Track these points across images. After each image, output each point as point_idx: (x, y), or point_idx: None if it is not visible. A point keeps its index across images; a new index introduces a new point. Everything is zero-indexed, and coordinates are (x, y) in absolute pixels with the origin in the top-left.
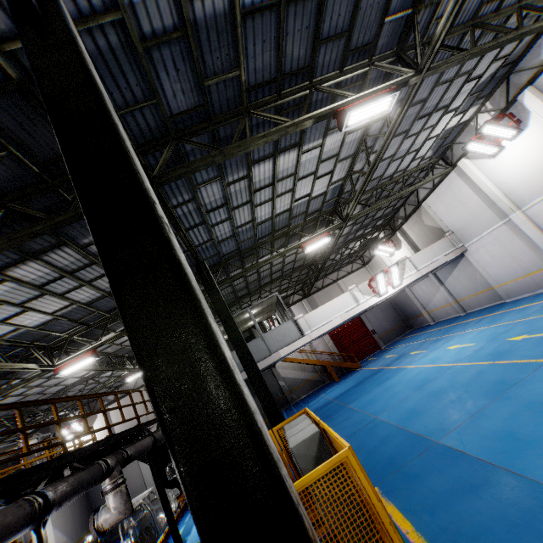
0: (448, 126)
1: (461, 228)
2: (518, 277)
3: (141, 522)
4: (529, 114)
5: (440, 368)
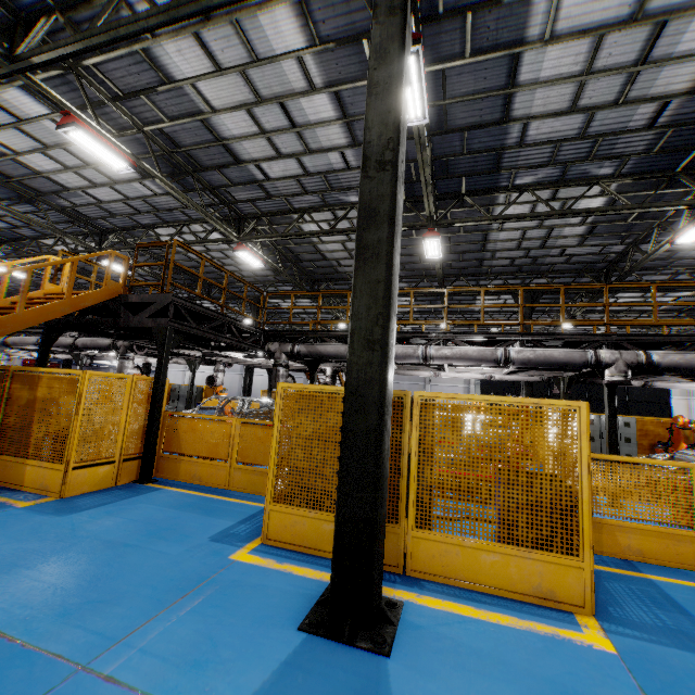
0: None
1: None
2: None
3: None
4: None
5: None
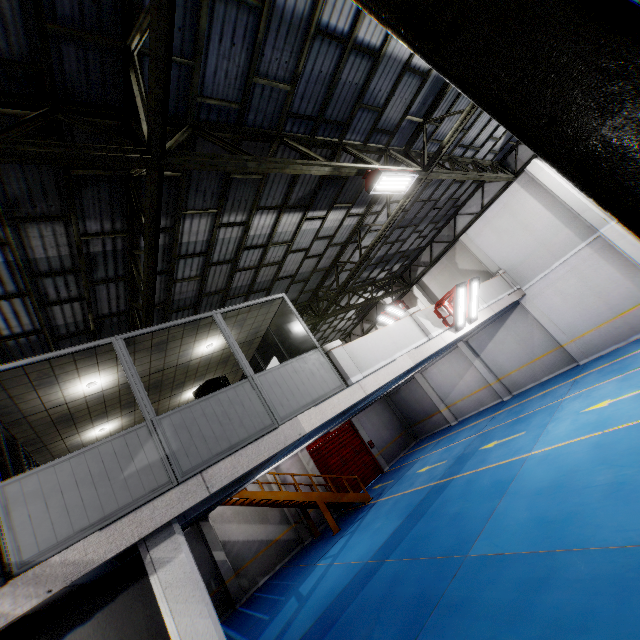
0: None
1: (518, 263)
2: (603, 321)
3: None
4: None
5: None
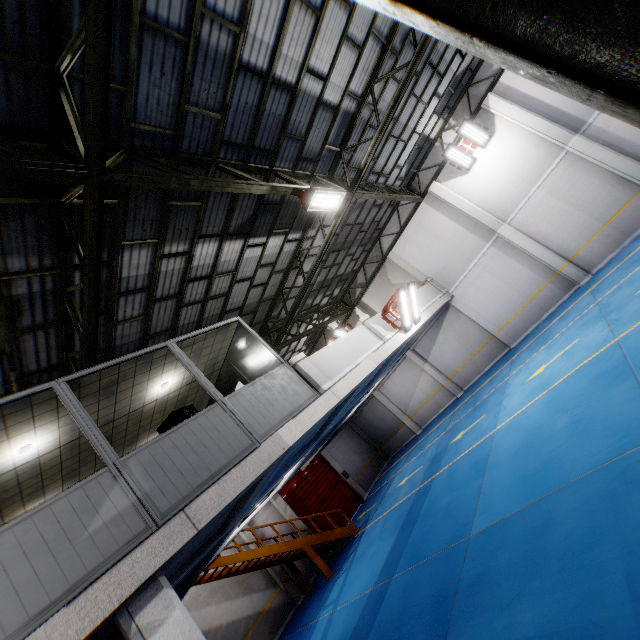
0: (425, 130)
1: (441, 270)
2: (520, 306)
3: None
4: (494, 121)
5: (592, 361)
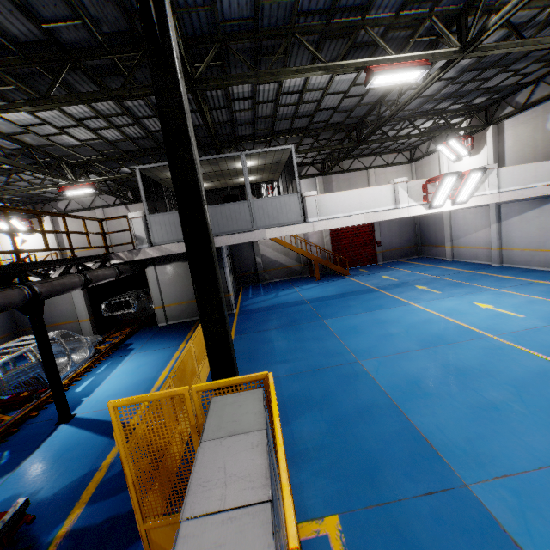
0: None
1: None
2: None
3: (18, 375)
4: None
5: (464, 330)
